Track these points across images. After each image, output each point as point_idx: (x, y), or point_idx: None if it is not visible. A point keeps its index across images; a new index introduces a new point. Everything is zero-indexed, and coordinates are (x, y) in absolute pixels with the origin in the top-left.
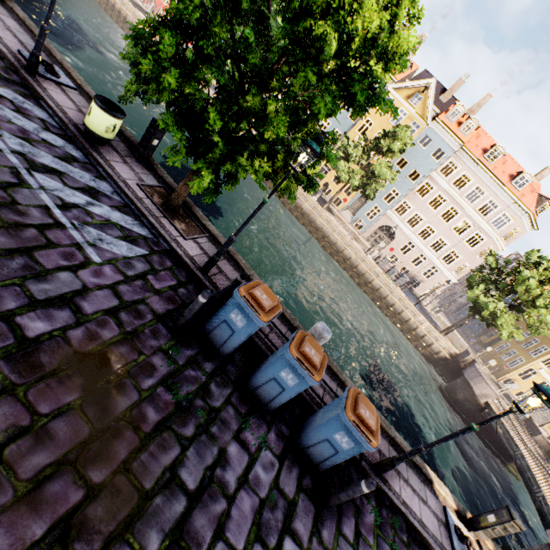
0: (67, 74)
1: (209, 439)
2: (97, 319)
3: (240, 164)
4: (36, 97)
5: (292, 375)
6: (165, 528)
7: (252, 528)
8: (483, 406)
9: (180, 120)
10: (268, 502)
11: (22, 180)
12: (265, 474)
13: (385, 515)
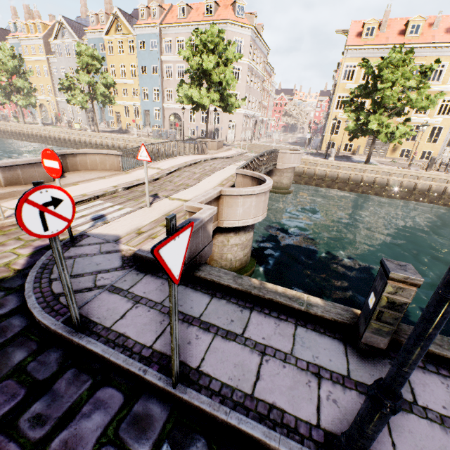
0: None
1: None
2: None
3: None
4: None
5: None
6: None
7: None
8: None
9: None
10: None
11: None
12: None
13: None
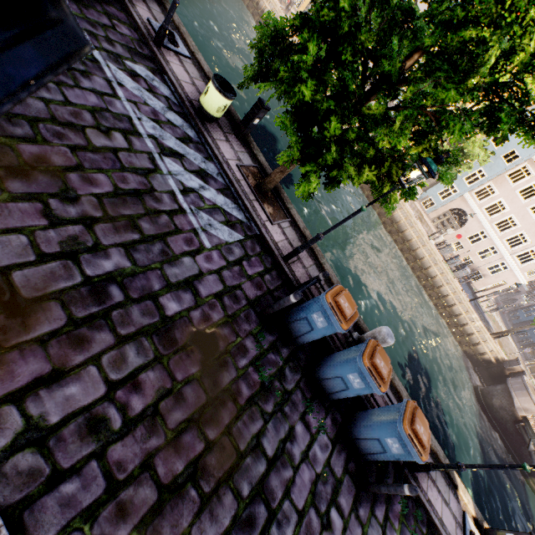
0: (182, 40)
1: (282, 417)
2: (209, 302)
3: (346, 170)
4: (161, 72)
5: (359, 380)
6: (252, 481)
7: (309, 495)
8: (519, 418)
9: (296, 119)
10: (321, 477)
11: (156, 166)
12: (321, 453)
13: (410, 507)
